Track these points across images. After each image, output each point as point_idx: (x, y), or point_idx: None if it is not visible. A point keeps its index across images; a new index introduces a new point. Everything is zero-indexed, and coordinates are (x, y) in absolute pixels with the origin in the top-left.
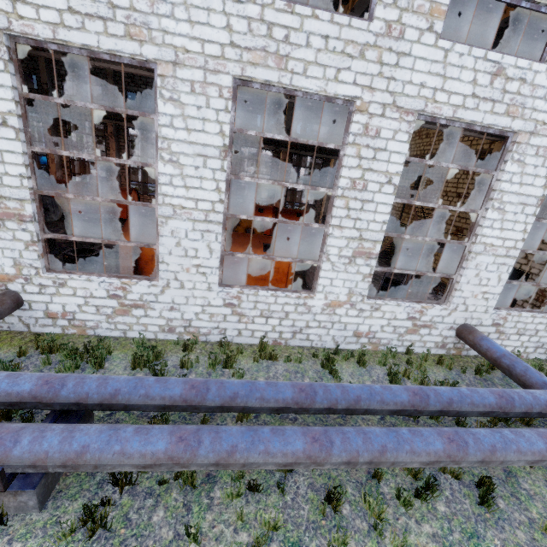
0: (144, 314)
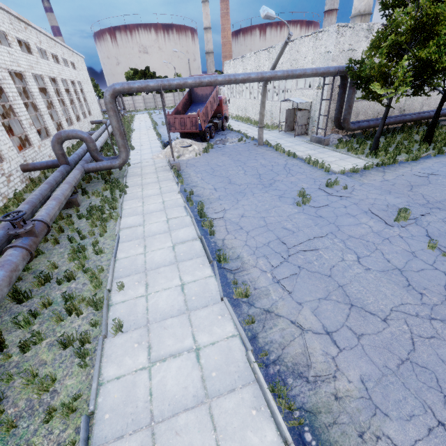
0: None
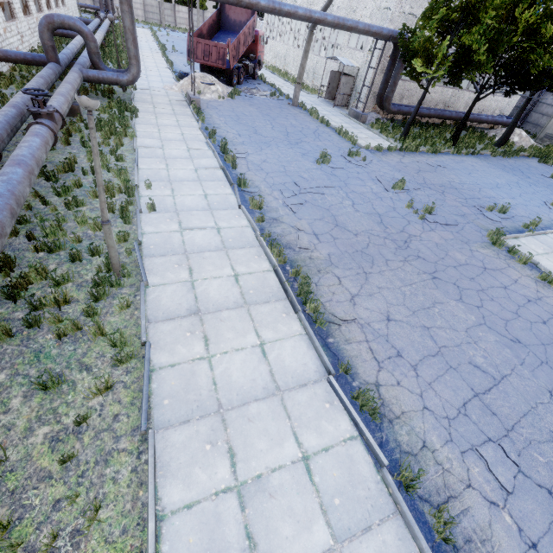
0: None
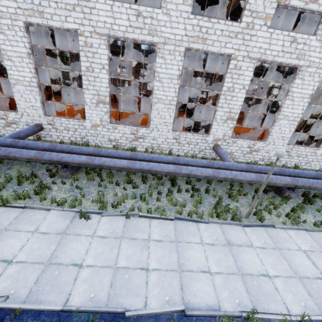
0: (256, 154)
